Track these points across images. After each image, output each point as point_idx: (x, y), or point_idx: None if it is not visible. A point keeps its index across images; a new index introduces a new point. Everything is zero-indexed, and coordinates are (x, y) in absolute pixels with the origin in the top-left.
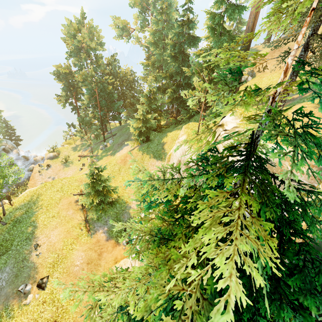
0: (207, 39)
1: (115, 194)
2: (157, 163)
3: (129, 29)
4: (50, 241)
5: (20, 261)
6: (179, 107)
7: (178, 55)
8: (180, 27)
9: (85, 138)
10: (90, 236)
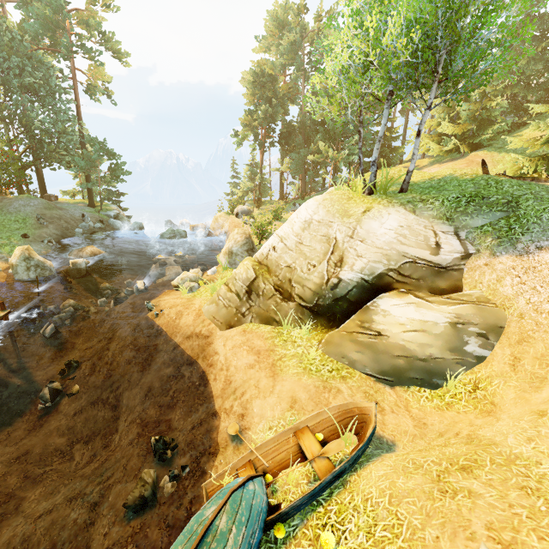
0: None
1: None
2: None
3: None
4: None
5: None
6: (525, 94)
7: (538, 1)
8: None
9: (264, 208)
10: None
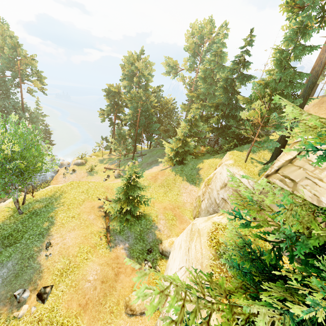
0: (268, 72)
1: (142, 210)
2: (190, 187)
3: (177, 69)
4: (64, 243)
5: (26, 258)
6: (220, 136)
7: (229, 88)
8: (235, 66)
9: (113, 154)
10: (109, 248)
